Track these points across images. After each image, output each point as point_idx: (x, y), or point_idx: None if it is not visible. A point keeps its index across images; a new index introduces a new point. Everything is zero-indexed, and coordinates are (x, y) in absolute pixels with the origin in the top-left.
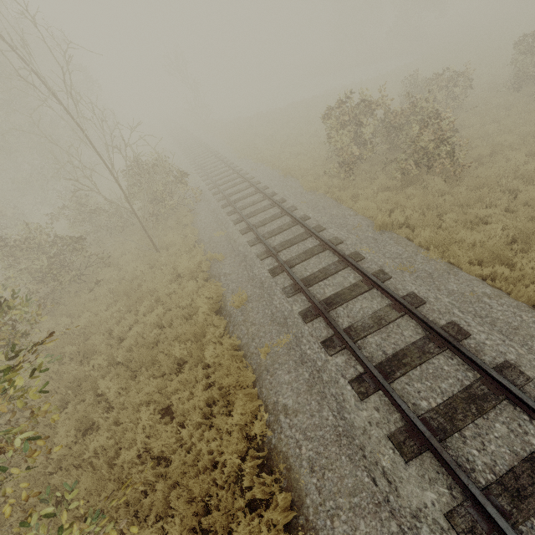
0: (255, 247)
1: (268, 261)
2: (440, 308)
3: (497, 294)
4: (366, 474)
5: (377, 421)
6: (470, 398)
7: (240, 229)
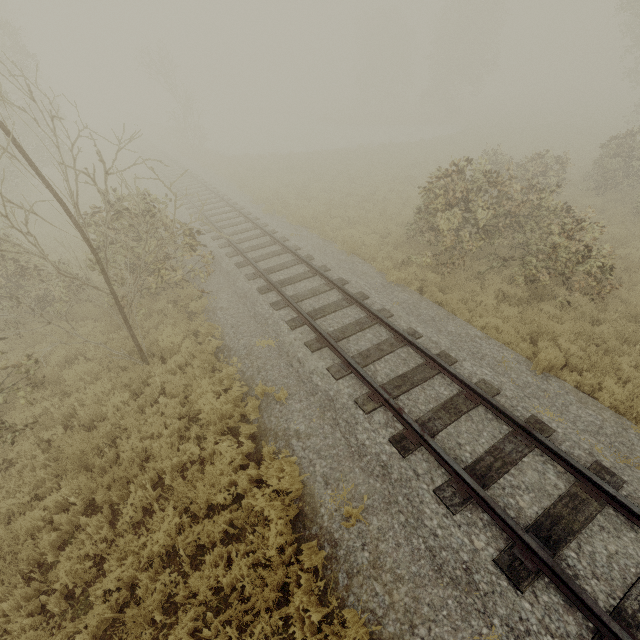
0: (344, 381)
1: (381, 416)
2: None
3: None
4: None
5: None
6: None
7: (304, 339)
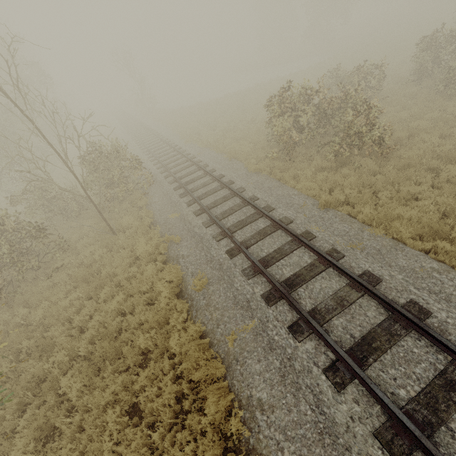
0: (210, 228)
1: (224, 242)
2: (396, 285)
3: (445, 269)
4: None
5: (359, 416)
6: (447, 384)
7: (193, 211)
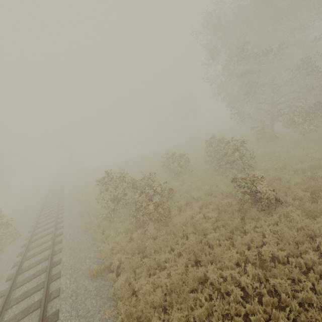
0: (1, 299)
1: None
2: None
3: None
4: None
5: None
6: None
7: (11, 274)
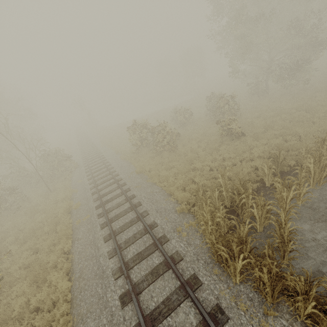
0: (91, 185)
1: (93, 189)
2: (139, 197)
3: (159, 191)
4: (94, 250)
5: (103, 234)
6: (130, 222)
7: (88, 178)
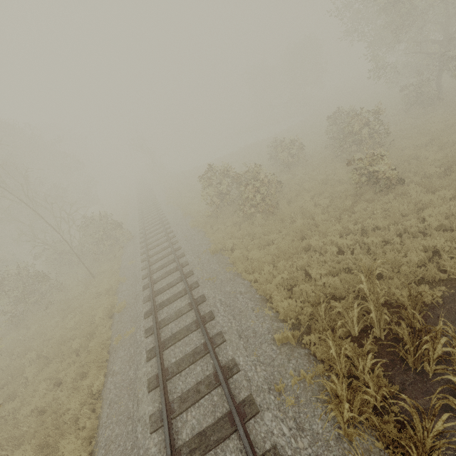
0: (144, 270)
1: (146, 280)
2: (211, 302)
3: (246, 291)
4: (132, 403)
5: (148, 372)
6: (193, 354)
7: (142, 258)
